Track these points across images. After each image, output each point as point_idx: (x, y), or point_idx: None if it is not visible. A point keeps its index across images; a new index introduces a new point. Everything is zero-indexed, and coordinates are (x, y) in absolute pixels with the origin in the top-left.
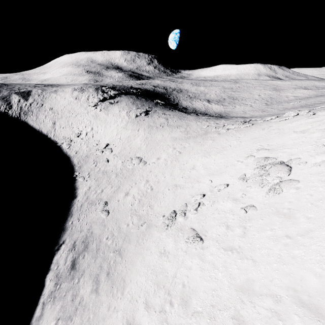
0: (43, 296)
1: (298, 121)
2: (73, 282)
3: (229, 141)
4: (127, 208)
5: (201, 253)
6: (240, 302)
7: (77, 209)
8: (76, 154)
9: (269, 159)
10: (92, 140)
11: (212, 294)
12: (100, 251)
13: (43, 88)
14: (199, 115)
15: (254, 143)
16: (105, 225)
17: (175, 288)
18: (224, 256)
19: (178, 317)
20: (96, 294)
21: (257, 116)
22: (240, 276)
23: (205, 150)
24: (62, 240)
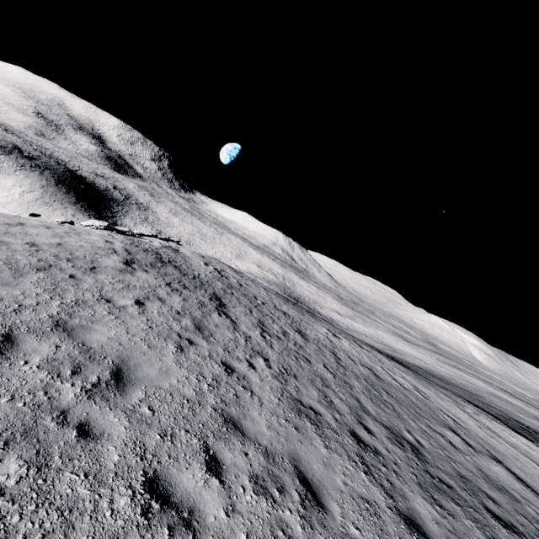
0: None
1: None
2: None
3: None
4: None
5: None
6: None
7: None
8: None
9: None
10: None
11: None
12: None
13: None
14: None
15: None
16: None
17: None
18: None
19: None
20: None
21: None
22: None
23: None
24: None
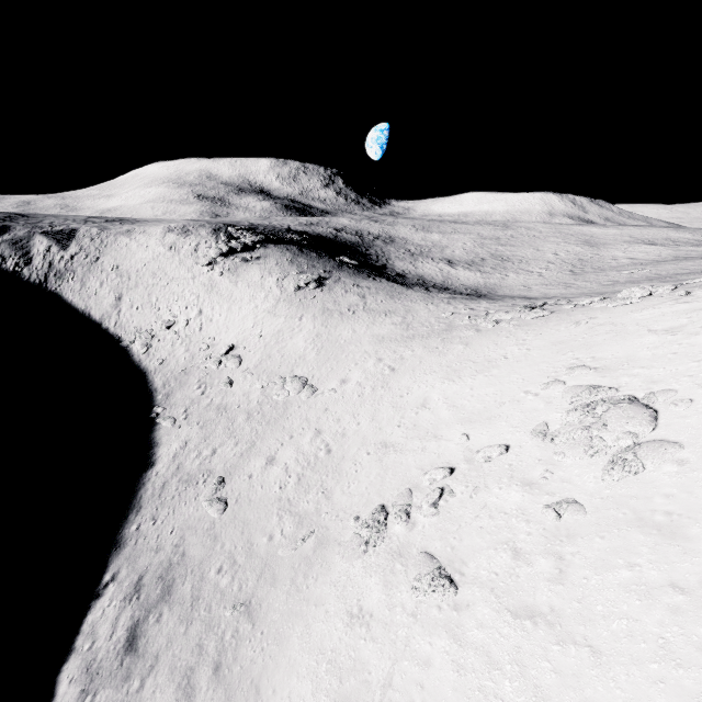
0: None
1: (654, 308)
2: (128, 687)
3: (503, 348)
4: (271, 496)
5: (453, 620)
6: None
7: (153, 495)
8: (161, 365)
9: (602, 390)
10: (199, 336)
11: None
12: (201, 603)
13: (103, 224)
14: (432, 290)
15: (559, 353)
16: (217, 535)
17: None
18: (514, 633)
19: None
20: None
21: (557, 296)
22: (564, 694)
23: (449, 366)
24: (110, 573)
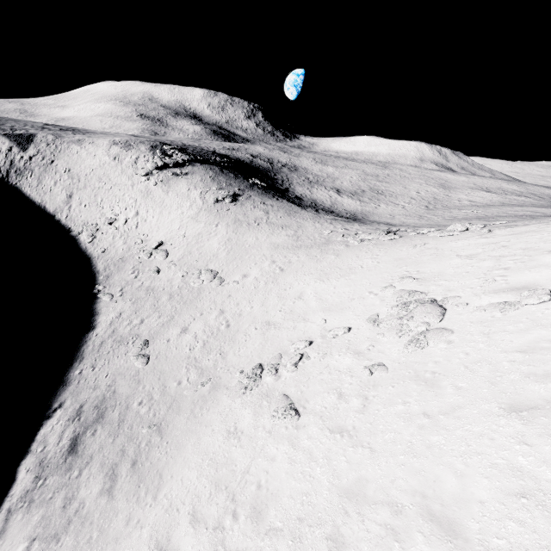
0: (10, 499)
1: (466, 240)
2: (70, 475)
3: (361, 260)
4: (182, 355)
5: (294, 435)
6: (343, 514)
7: (93, 350)
8: (103, 253)
9: (417, 293)
10: (135, 233)
11: (302, 500)
12: (126, 424)
13: (57, 132)
14: (321, 212)
15: (398, 267)
16: (140, 380)
17: (245, 490)
18: (328, 442)
19: (243, 537)
20: (109, 498)
21: (410, 225)
22: (349, 473)
23: (322, 270)
24: (58, 402)
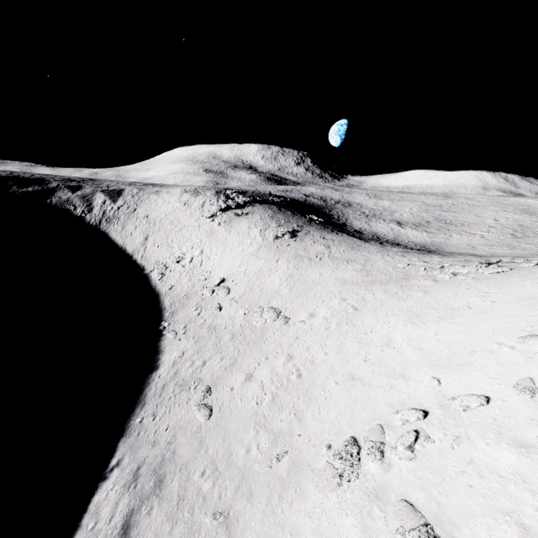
0: None
1: None
2: None
3: (464, 298)
4: (248, 410)
5: None
6: None
7: (155, 394)
8: (170, 290)
9: None
10: (199, 270)
11: None
12: (186, 504)
13: (141, 187)
14: (386, 245)
15: (531, 308)
16: (203, 439)
17: None
18: None
19: None
20: None
21: (506, 255)
22: None
23: (410, 310)
24: (116, 458)
